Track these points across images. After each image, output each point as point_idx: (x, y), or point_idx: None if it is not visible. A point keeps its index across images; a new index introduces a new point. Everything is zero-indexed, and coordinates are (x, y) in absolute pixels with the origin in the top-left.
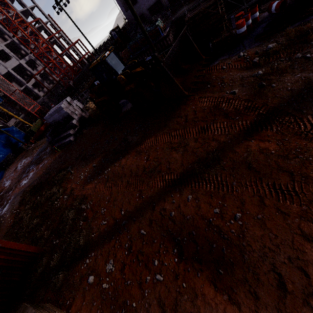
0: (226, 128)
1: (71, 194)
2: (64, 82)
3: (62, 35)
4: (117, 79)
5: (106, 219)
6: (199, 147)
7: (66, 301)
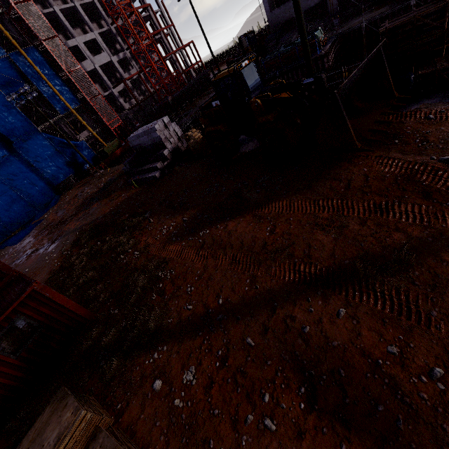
0: (424, 215)
1: (145, 251)
2: (160, 97)
3: (172, 32)
4: (248, 104)
5: (193, 303)
6: (368, 235)
7: (116, 403)
